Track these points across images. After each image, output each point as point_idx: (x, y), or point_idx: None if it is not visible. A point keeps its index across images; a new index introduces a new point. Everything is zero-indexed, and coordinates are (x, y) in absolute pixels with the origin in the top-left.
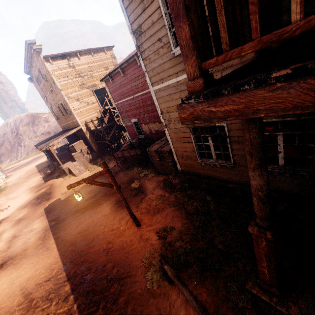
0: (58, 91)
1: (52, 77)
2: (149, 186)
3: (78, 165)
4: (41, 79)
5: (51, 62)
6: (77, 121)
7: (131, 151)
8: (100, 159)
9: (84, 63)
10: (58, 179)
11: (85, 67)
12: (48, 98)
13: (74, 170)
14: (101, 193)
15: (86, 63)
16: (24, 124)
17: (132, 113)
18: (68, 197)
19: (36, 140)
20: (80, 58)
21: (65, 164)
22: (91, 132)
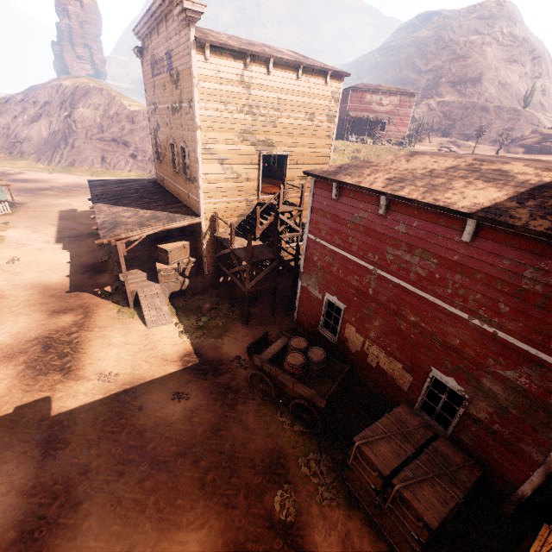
0: (190, 123)
1: (193, 90)
2: (322, 548)
3: (161, 297)
4: (163, 70)
5: (208, 55)
6: (198, 204)
7: (301, 386)
8: (210, 305)
9: (273, 86)
10: (106, 304)
11: (271, 97)
12: (158, 112)
13: (147, 305)
14: (191, 460)
15: (278, 89)
16: (89, 103)
17: (340, 288)
18: (112, 405)
19: (98, 145)
20: (272, 72)
21: (134, 276)
22: (216, 238)
